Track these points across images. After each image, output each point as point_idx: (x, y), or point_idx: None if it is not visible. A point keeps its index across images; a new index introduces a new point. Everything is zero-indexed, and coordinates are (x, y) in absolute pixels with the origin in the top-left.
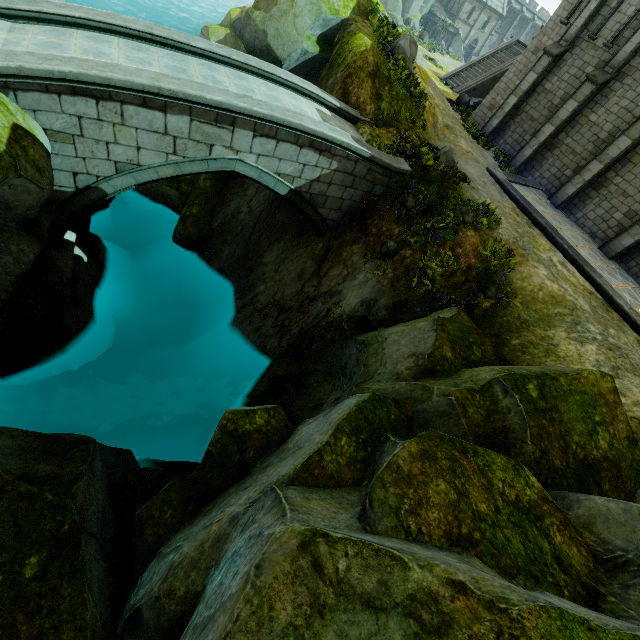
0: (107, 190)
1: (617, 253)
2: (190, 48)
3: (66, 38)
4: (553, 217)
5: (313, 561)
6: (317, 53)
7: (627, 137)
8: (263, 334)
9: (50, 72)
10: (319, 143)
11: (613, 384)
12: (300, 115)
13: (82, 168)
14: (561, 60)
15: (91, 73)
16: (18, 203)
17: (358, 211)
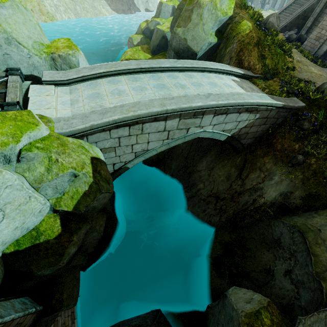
0: (129, 166)
1: None
2: (161, 69)
3: (99, 87)
4: None
5: None
6: (216, 42)
7: None
8: (208, 213)
9: (107, 122)
10: (251, 107)
11: None
12: (240, 94)
13: (117, 160)
14: None
15: (129, 115)
16: (99, 204)
17: (264, 135)
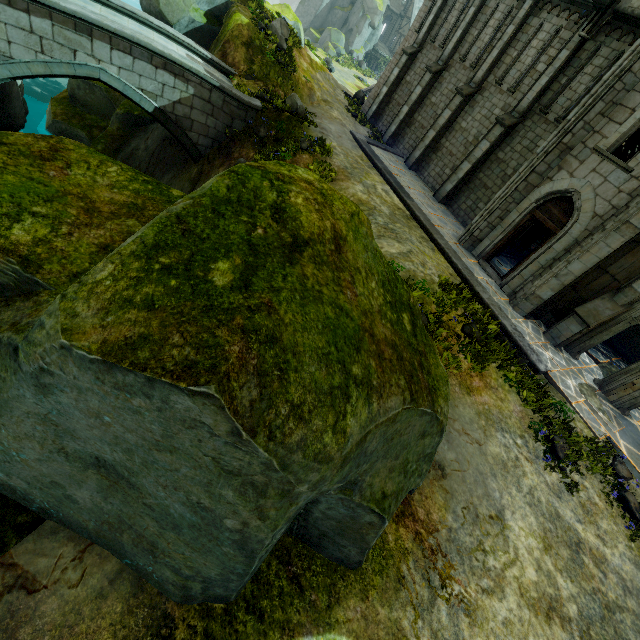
0: None
1: (443, 197)
2: None
3: None
4: (400, 171)
5: None
6: (204, 24)
7: (449, 110)
8: None
9: None
10: (172, 66)
11: None
12: (152, 40)
13: None
14: (416, 59)
15: None
16: None
17: (225, 141)
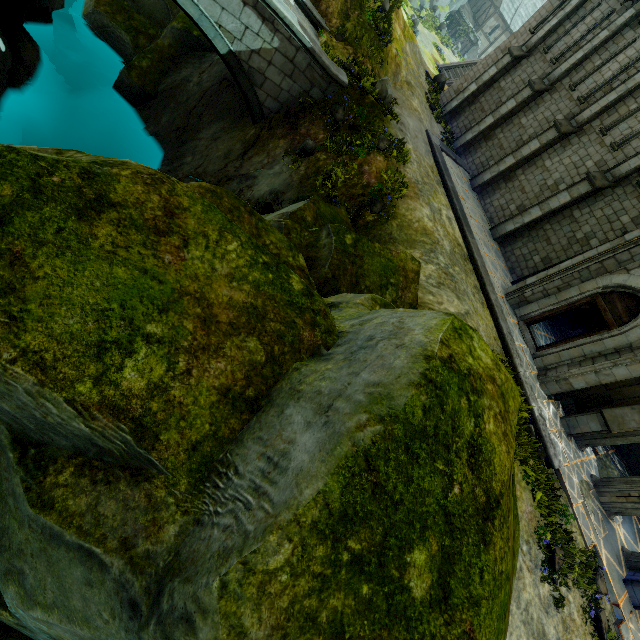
0: None
1: (500, 235)
2: None
3: None
4: (464, 192)
5: (59, 152)
6: None
7: (538, 141)
8: None
9: None
10: (263, 8)
11: (418, 269)
12: None
13: None
14: (519, 64)
15: None
16: None
17: (294, 109)
